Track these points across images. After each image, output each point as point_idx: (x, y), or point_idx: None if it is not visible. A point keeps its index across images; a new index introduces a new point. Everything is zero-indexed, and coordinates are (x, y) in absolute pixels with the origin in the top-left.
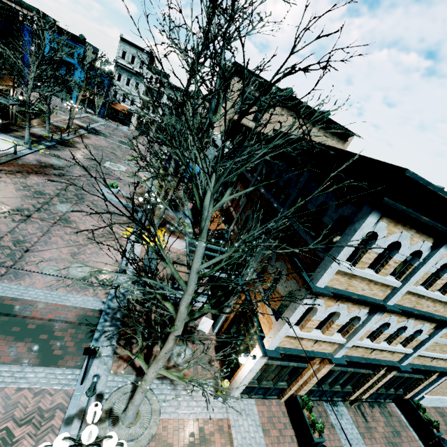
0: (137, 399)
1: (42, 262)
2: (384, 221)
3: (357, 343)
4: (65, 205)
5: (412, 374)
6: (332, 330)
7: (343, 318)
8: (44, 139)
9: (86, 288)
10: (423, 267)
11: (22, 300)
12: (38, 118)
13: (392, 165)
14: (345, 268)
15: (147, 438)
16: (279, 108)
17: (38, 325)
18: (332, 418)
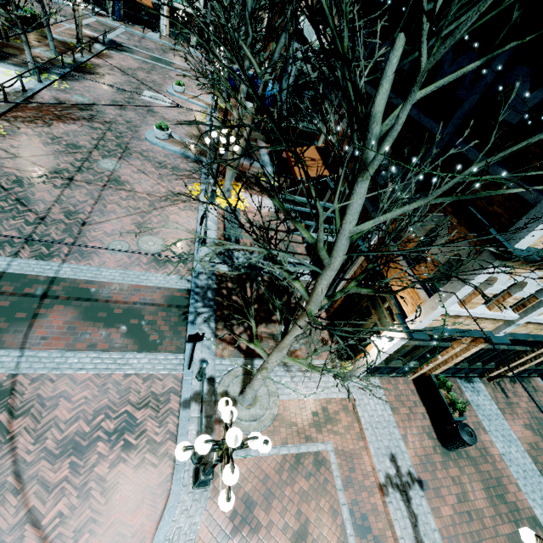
0: (257, 385)
1: (106, 236)
2: None
3: (532, 319)
4: (109, 161)
5: None
6: (504, 304)
7: (528, 289)
8: (53, 64)
9: (165, 264)
10: None
11: (98, 283)
12: (34, 27)
13: None
14: None
15: (269, 419)
16: None
17: (124, 310)
18: (468, 395)
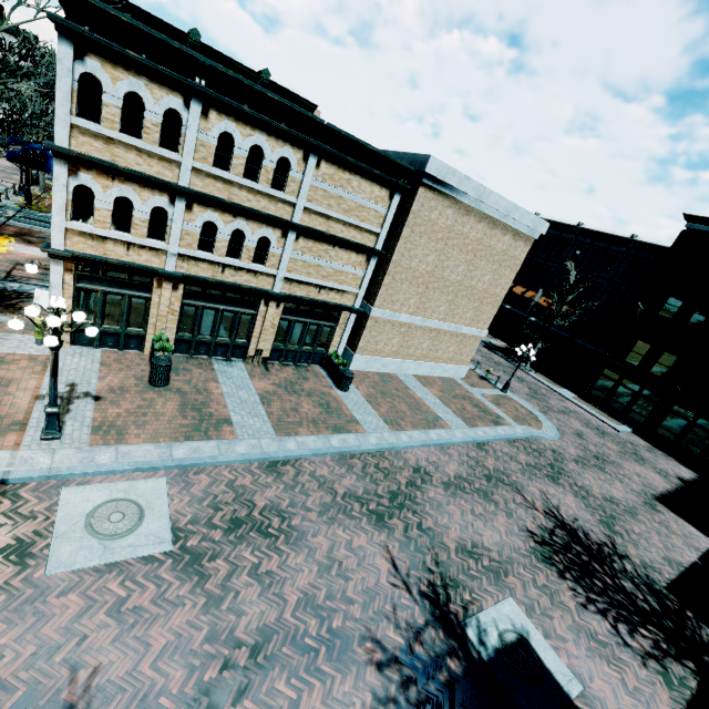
0: None
1: None
2: (94, 59)
3: (187, 251)
4: None
5: (318, 321)
6: (138, 228)
7: (140, 208)
8: None
9: None
10: (189, 131)
11: None
12: None
13: None
14: (84, 124)
15: None
16: None
17: None
18: (217, 366)
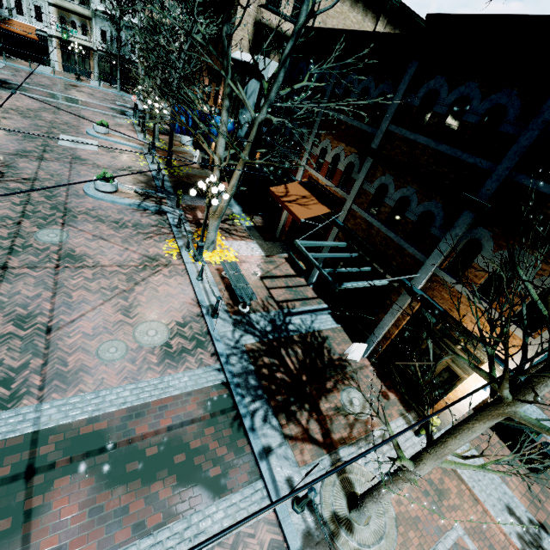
0: (389, 498)
1: (88, 340)
2: None
3: None
4: (50, 231)
5: None
6: None
7: None
8: None
9: (181, 357)
10: None
11: (106, 416)
12: None
13: None
14: None
15: (392, 526)
16: None
17: (159, 445)
18: None
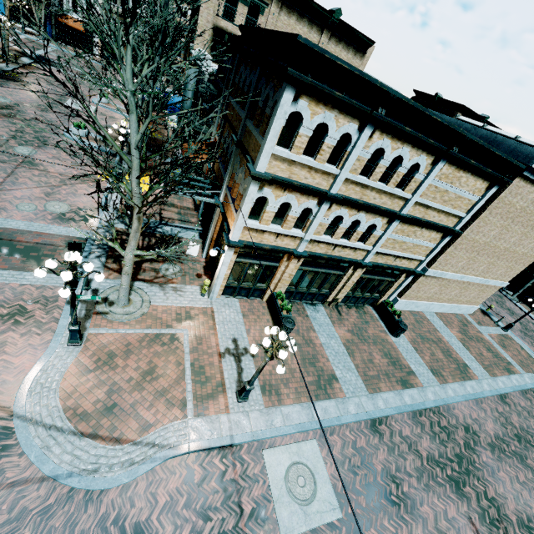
0: (123, 281)
1: (15, 199)
2: (304, 99)
3: (316, 237)
4: (25, 148)
5: (383, 277)
6: (289, 223)
7: (295, 209)
8: None
9: (68, 221)
10: (354, 151)
11: (4, 228)
12: None
13: (293, 34)
14: (280, 152)
15: (139, 314)
16: (276, 7)
17: (26, 247)
18: (309, 312)
